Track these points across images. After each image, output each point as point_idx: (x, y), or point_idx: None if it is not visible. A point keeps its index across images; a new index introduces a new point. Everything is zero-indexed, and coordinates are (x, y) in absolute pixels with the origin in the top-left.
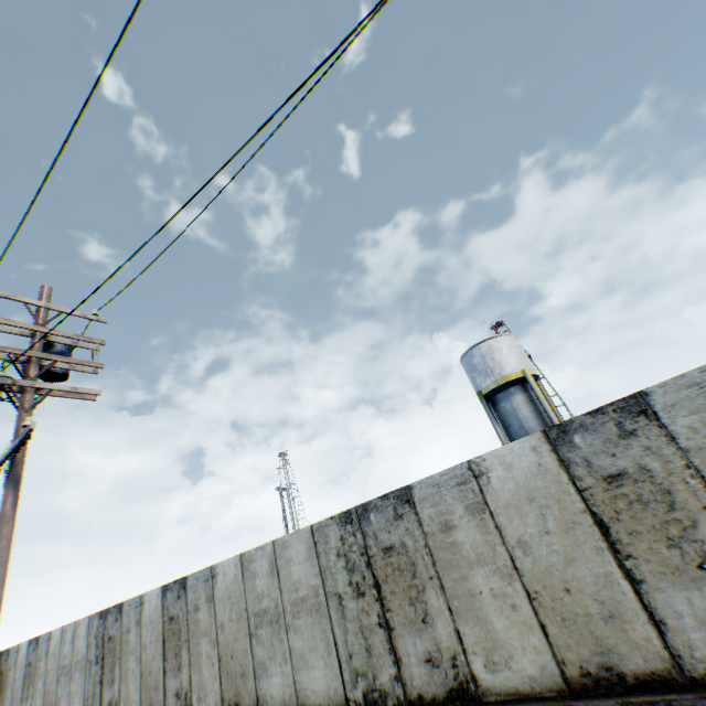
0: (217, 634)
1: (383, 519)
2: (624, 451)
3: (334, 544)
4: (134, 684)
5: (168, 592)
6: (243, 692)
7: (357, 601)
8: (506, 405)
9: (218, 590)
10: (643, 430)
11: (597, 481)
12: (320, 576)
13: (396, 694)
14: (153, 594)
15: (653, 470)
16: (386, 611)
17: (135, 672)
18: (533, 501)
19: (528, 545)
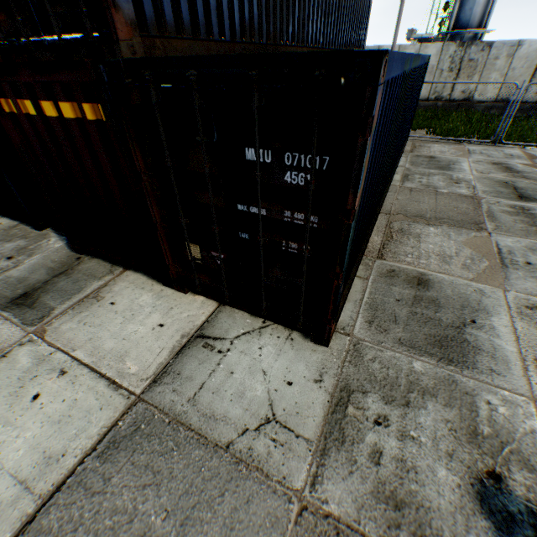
0: None
1: (475, 50)
2: None
3: (450, 54)
4: None
5: None
6: None
7: (448, 74)
8: None
9: None
10: None
11: None
12: (437, 63)
13: (445, 99)
14: None
15: None
16: (456, 79)
17: None
18: (525, 59)
19: (513, 70)
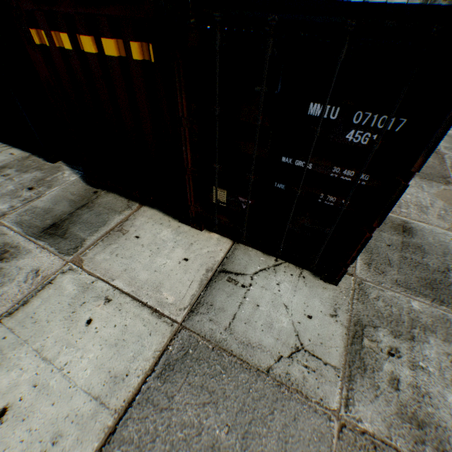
0: None
1: None
2: None
3: None
4: None
5: None
6: None
7: None
8: None
9: None
10: None
11: None
12: None
13: None
14: None
15: None
16: None
17: None
18: None
19: None
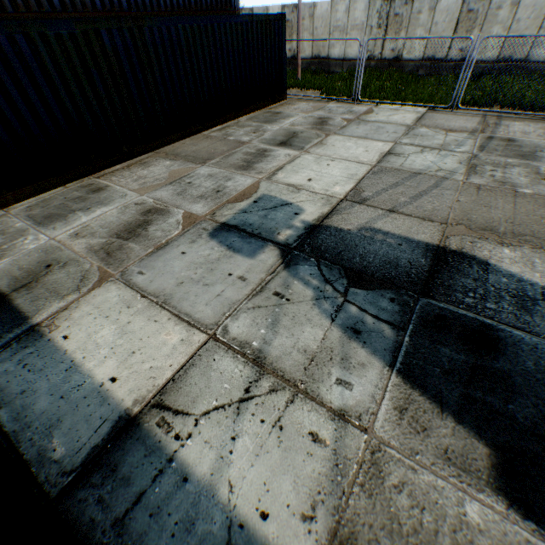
0: (313, 33)
1: (400, 4)
2: (478, 5)
3: (377, 9)
4: None
5: (285, 10)
6: (322, 53)
7: (377, 31)
8: None
9: (317, 15)
10: (486, 0)
11: (465, 12)
12: (367, 20)
13: (378, 58)
14: (275, 8)
15: (478, 13)
16: (386, 36)
17: None
18: (447, 13)
19: (437, 25)
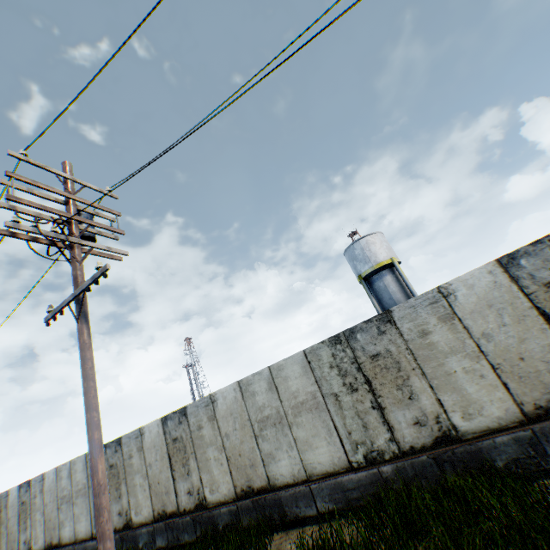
0: (223, 442)
1: (368, 336)
2: None
3: (327, 360)
4: (142, 495)
5: (168, 422)
6: (254, 477)
7: (352, 396)
8: (380, 283)
9: (220, 411)
10: None
11: (539, 287)
12: (316, 384)
13: (392, 450)
14: (153, 425)
15: None
16: (378, 398)
17: (142, 486)
18: (491, 306)
19: (490, 335)
